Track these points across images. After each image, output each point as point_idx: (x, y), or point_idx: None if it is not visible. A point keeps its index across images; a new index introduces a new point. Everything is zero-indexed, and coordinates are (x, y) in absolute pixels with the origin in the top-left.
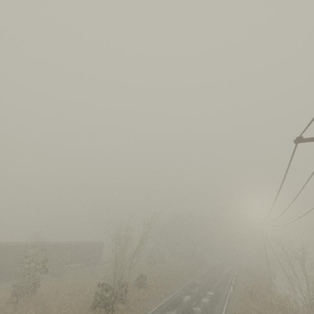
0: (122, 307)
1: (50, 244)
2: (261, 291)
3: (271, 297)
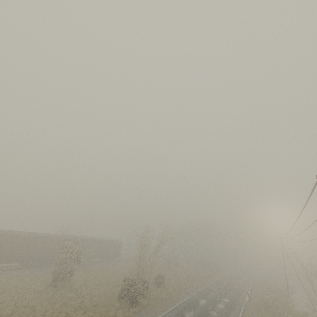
0: (144, 302)
1: (78, 238)
2: (277, 305)
3: (288, 311)
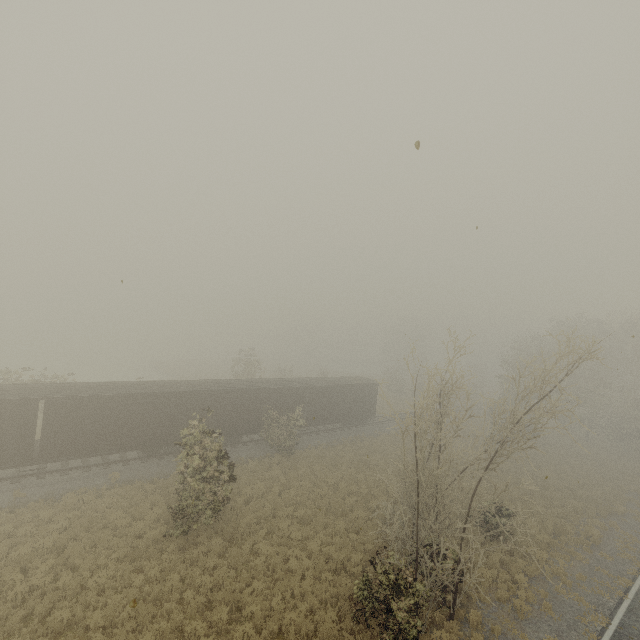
0: None
1: (259, 387)
2: None
3: None
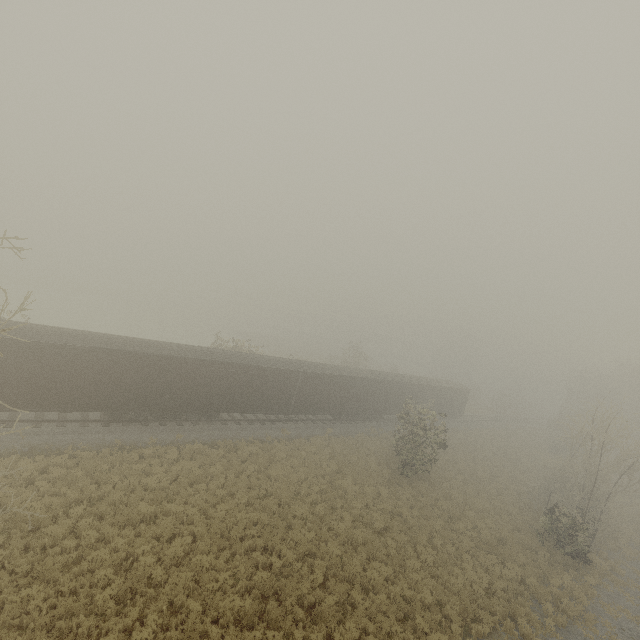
0: (602, 564)
1: (403, 381)
2: None
3: None
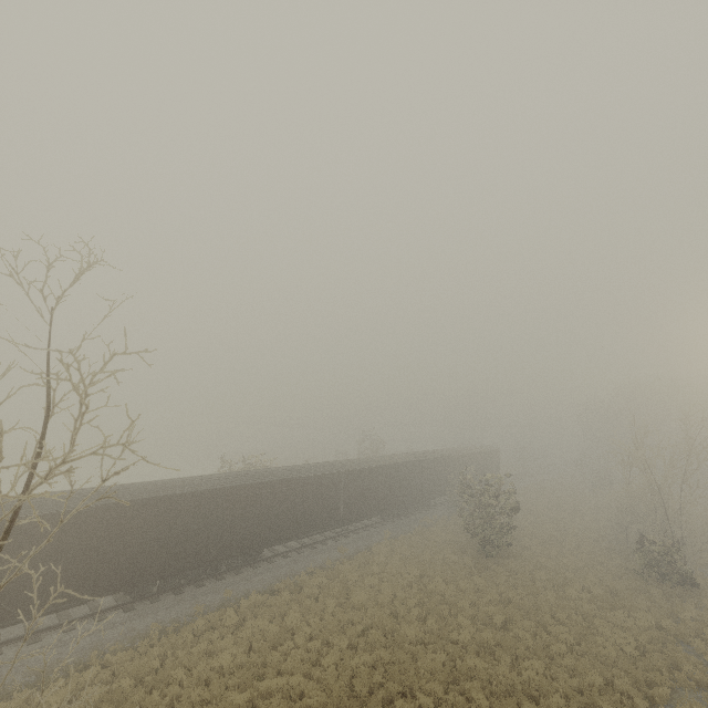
0: (707, 583)
1: (440, 456)
2: None
3: None
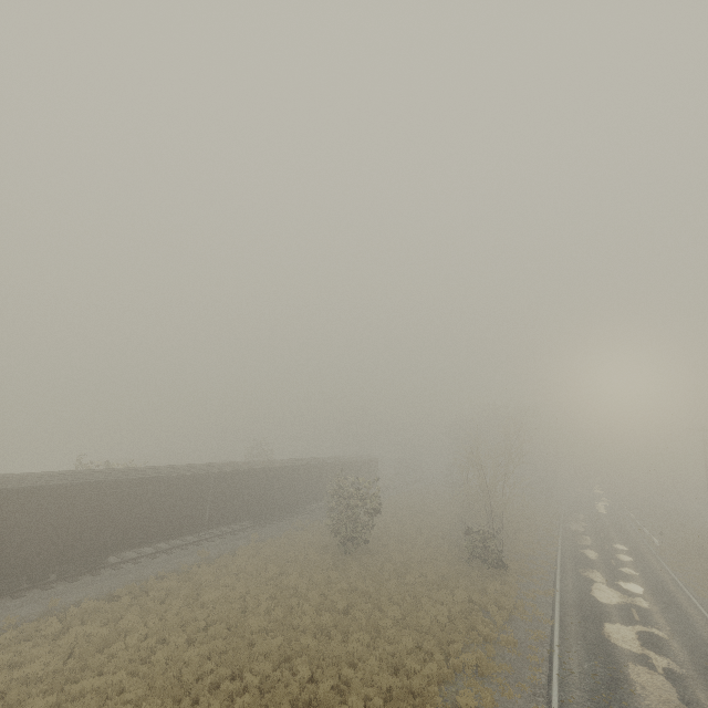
0: (514, 565)
1: (320, 462)
2: None
3: None
